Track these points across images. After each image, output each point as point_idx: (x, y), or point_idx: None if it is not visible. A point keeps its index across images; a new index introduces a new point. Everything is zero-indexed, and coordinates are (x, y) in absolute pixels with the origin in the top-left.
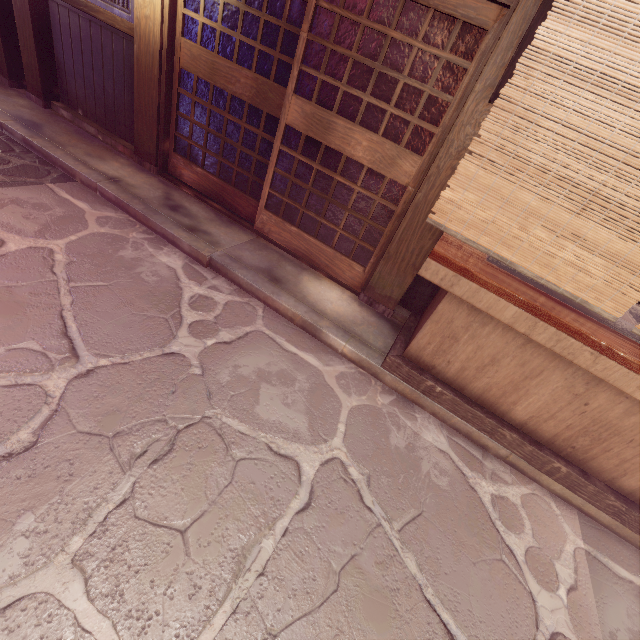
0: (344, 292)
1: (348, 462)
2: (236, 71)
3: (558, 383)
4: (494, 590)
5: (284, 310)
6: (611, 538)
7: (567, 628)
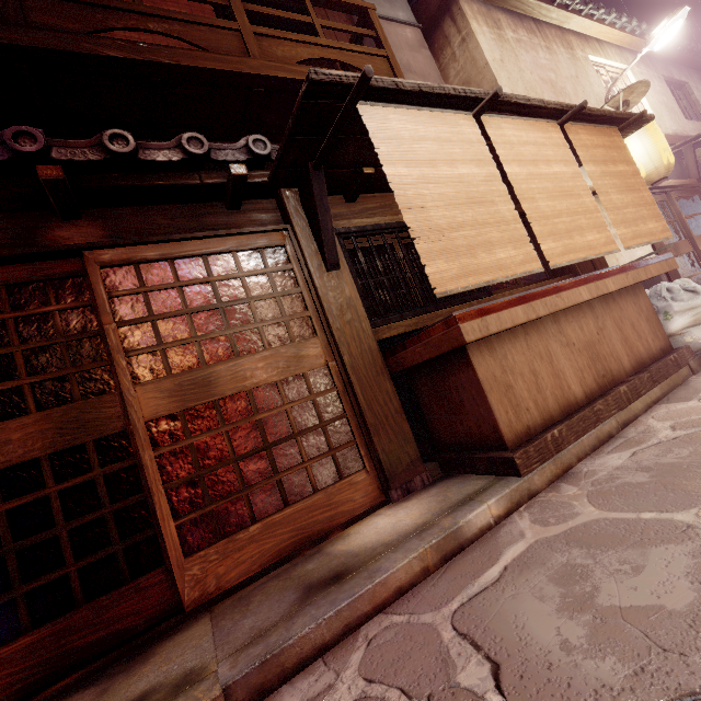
0: (379, 513)
1: None
2: None
3: (558, 348)
4: None
5: (407, 573)
6: (673, 395)
7: None
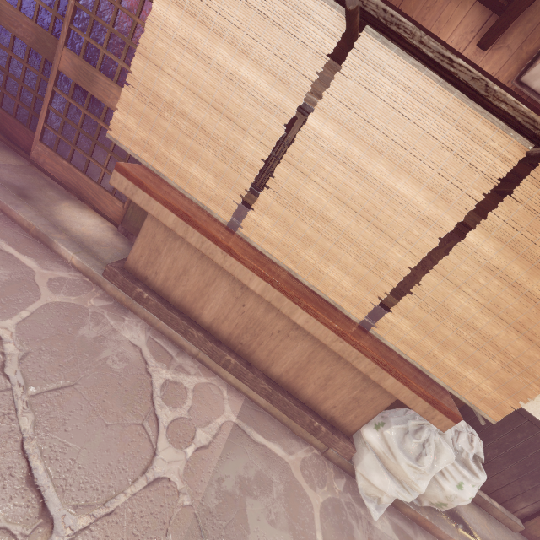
0: (104, 223)
1: (10, 339)
2: (19, 17)
3: (226, 288)
4: (115, 445)
5: (20, 220)
6: (265, 417)
7: (177, 474)
